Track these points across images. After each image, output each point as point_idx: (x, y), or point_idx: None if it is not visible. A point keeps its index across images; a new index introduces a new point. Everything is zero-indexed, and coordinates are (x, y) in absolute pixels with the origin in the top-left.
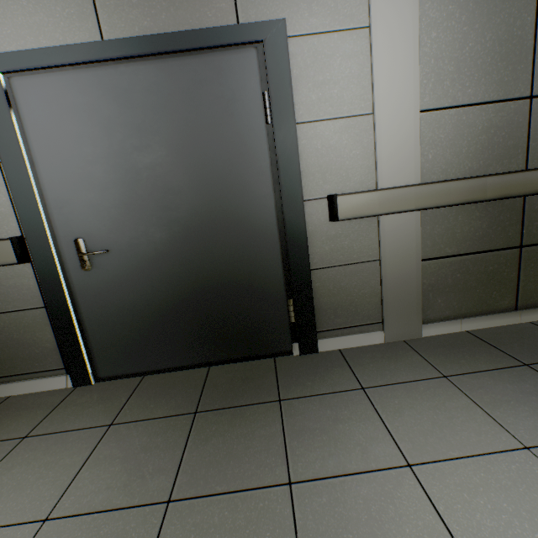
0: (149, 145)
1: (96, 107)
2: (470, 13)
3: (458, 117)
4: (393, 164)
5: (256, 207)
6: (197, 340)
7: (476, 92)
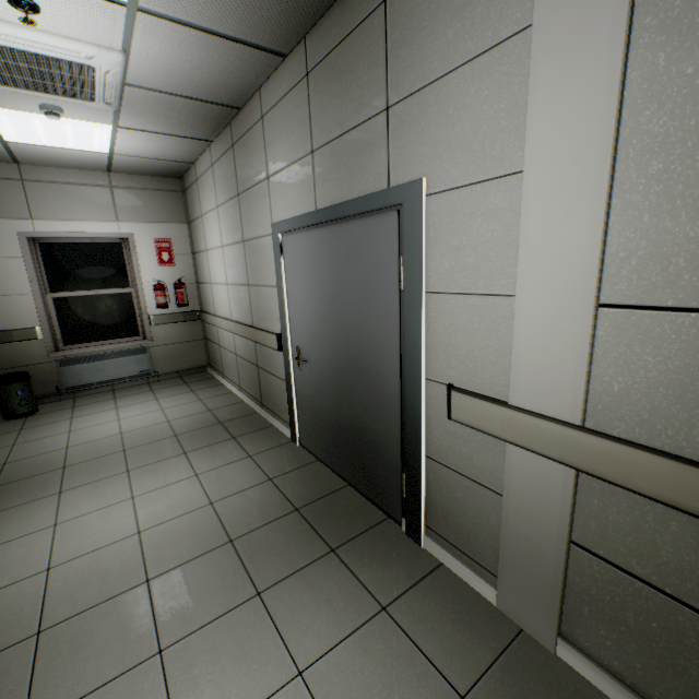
0: (329, 291)
1: (309, 258)
2: None
3: None
4: (536, 377)
5: (386, 367)
6: (342, 457)
7: None
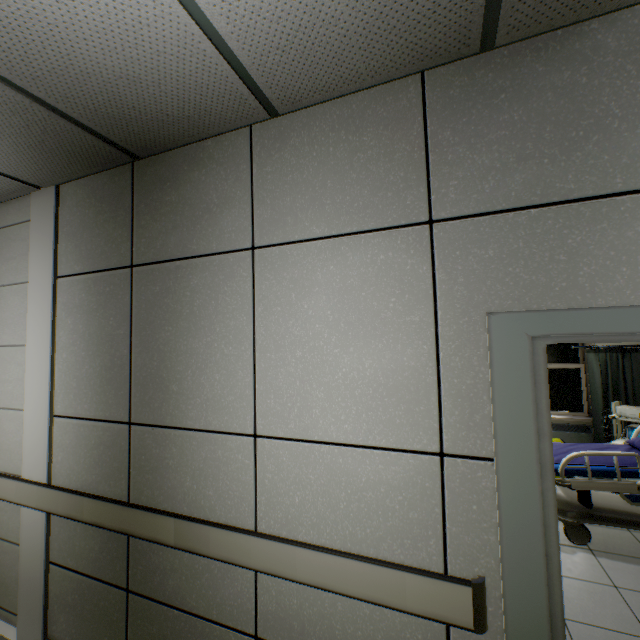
0: None
1: None
2: (87, 342)
3: (79, 427)
4: (32, 458)
5: None
6: None
7: (91, 408)
